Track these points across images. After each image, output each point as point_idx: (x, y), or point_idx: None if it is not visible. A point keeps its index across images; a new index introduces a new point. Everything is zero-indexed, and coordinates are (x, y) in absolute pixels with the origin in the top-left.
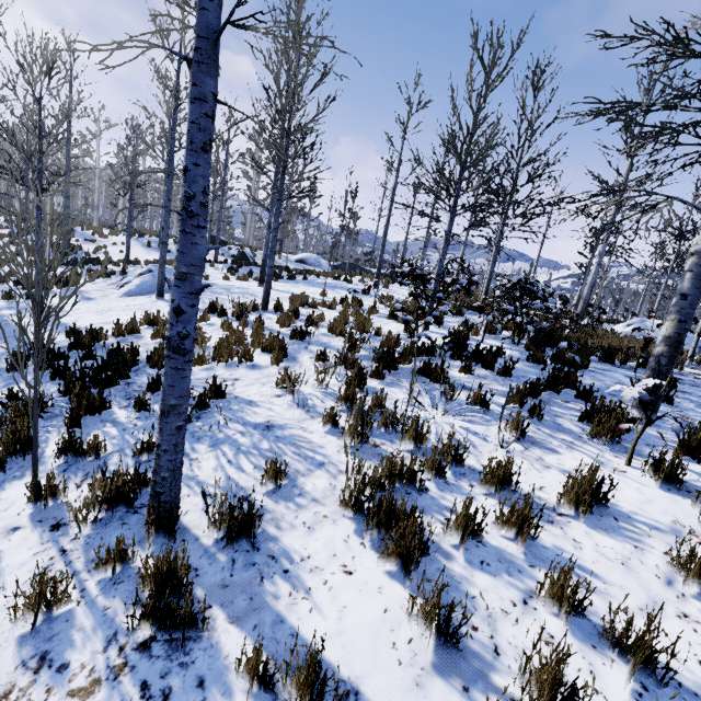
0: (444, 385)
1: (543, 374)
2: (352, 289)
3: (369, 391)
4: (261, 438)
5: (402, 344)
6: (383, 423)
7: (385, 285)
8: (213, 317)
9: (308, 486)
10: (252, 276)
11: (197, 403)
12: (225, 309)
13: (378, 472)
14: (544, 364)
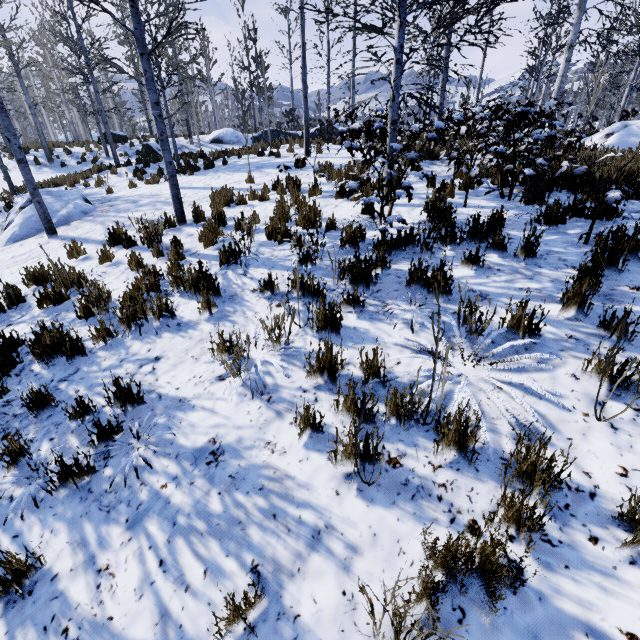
0: (449, 298)
1: (571, 240)
2: (282, 165)
3: (349, 337)
4: (206, 487)
5: (367, 235)
6: (392, 411)
7: (317, 149)
8: (118, 250)
9: (305, 610)
10: (164, 175)
11: (98, 435)
12: (129, 237)
13: (428, 568)
14: (563, 223)
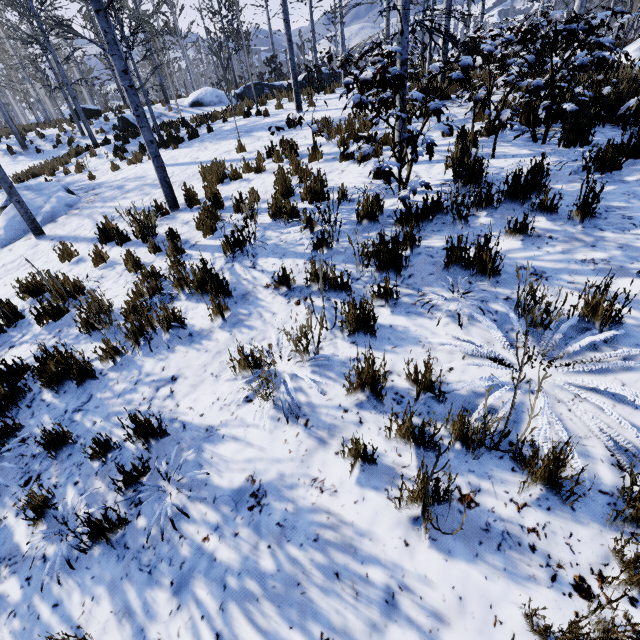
0: (497, 279)
1: (632, 190)
2: (272, 125)
3: (386, 339)
4: (253, 539)
5: (384, 206)
6: (456, 435)
7: (309, 102)
8: (112, 248)
9: None
10: (146, 151)
11: (124, 482)
12: (121, 232)
13: None
14: (617, 168)
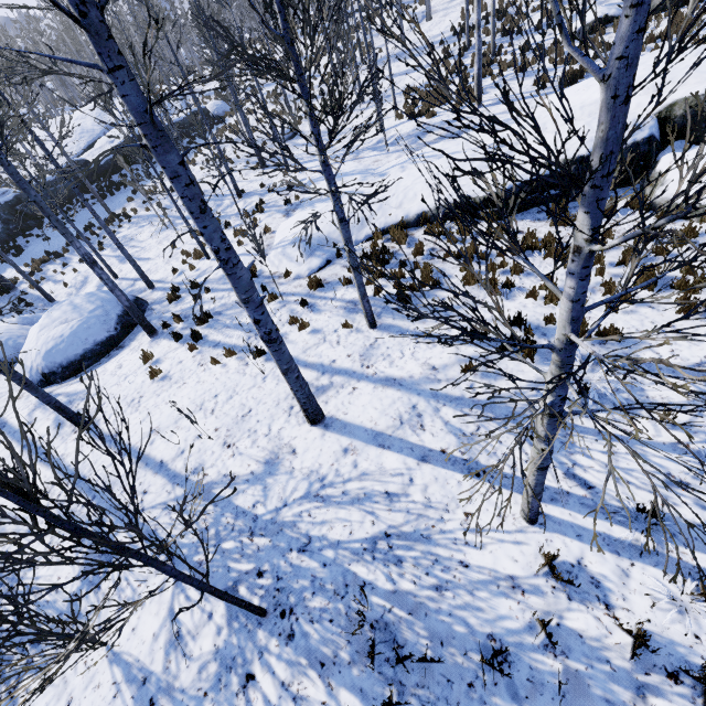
0: None
1: None
2: None
3: None
4: None
5: None
6: None
7: None
8: None
9: None
10: (416, 4)
11: None
12: None
13: None
14: None
